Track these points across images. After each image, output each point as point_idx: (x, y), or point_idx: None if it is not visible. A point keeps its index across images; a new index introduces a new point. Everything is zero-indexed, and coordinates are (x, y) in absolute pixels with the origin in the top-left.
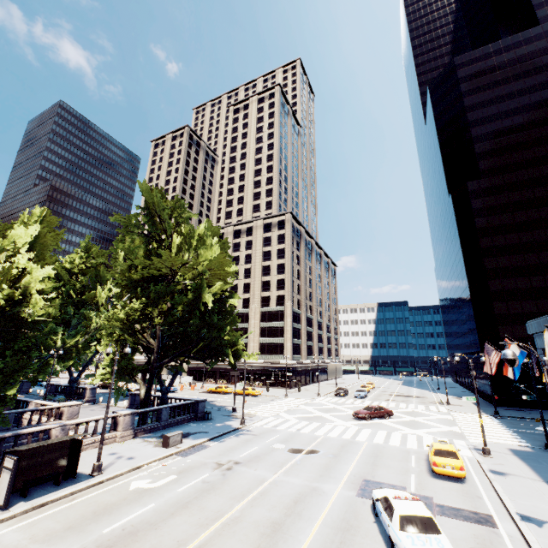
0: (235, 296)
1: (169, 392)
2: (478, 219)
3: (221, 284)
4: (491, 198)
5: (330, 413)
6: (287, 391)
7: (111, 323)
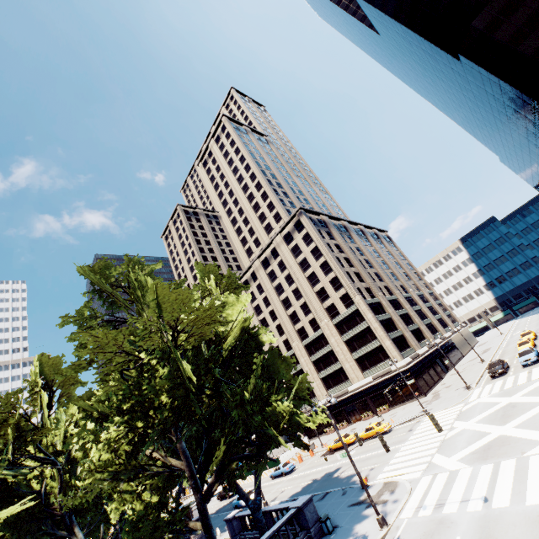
0: (260, 332)
1: (288, 473)
2: (522, 46)
3: (238, 327)
4: (519, 11)
5: (511, 420)
6: (423, 403)
7: (93, 476)
